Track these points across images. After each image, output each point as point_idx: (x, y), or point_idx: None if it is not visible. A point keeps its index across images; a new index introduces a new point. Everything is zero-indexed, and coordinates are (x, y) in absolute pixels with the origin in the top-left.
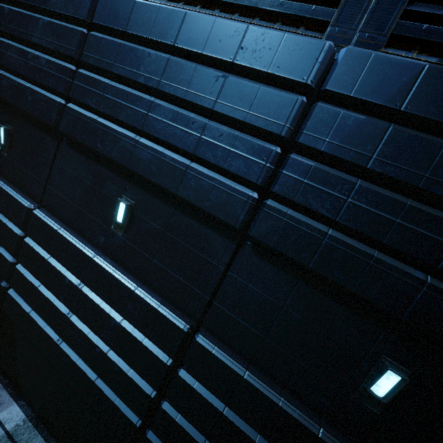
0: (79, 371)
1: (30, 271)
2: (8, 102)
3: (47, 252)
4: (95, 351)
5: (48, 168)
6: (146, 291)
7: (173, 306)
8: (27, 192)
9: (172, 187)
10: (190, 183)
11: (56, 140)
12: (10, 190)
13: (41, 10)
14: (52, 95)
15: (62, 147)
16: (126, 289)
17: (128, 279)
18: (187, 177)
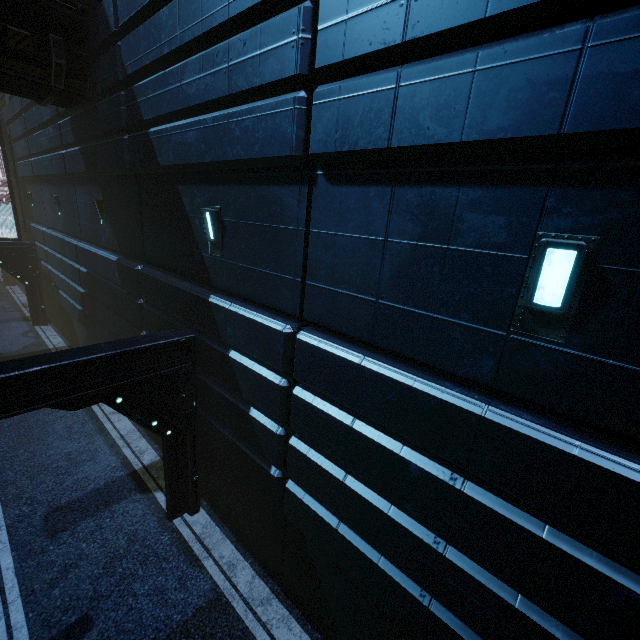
0: None
1: (315, 449)
2: (205, 163)
3: (344, 412)
4: None
5: (300, 247)
6: None
7: None
8: (270, 306)
9: None
10: None
11: (302, 186)
12: (244, 310)
13: None
14: (277, 97)
15: (319, 192)
16: None
17: None
18: None
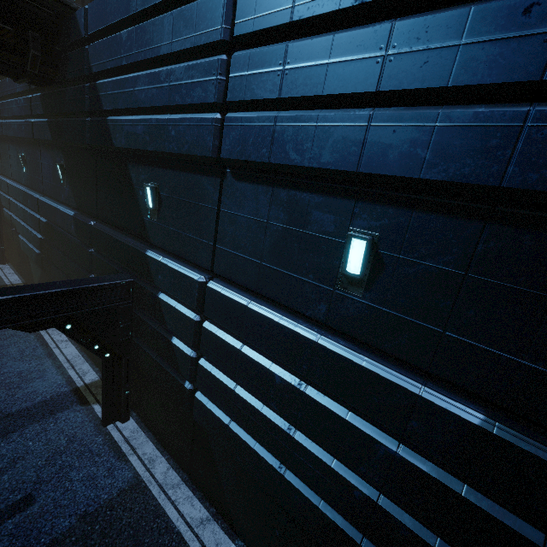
0: (328, 522)
1: (217, 367)
2: (148, 151)
3: (236, 340)
4: (353, 494)
5: (213, 221)
6: (444, 394)
7: (518, 423)
8: (191, 261)
9: (485, 176)
10: (546, 148)
11: (216, 178)
12: (172, 263)
13: (164, 4)
14: (201, 114)
15: (227, 183)
16: (399, 392)
17: (396, 372)
18: (533, 139)
